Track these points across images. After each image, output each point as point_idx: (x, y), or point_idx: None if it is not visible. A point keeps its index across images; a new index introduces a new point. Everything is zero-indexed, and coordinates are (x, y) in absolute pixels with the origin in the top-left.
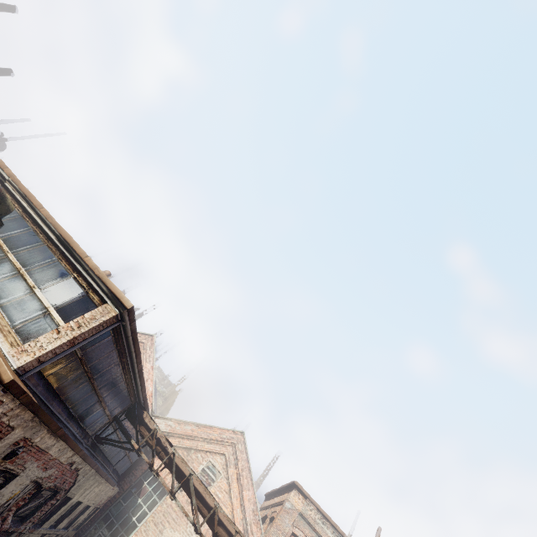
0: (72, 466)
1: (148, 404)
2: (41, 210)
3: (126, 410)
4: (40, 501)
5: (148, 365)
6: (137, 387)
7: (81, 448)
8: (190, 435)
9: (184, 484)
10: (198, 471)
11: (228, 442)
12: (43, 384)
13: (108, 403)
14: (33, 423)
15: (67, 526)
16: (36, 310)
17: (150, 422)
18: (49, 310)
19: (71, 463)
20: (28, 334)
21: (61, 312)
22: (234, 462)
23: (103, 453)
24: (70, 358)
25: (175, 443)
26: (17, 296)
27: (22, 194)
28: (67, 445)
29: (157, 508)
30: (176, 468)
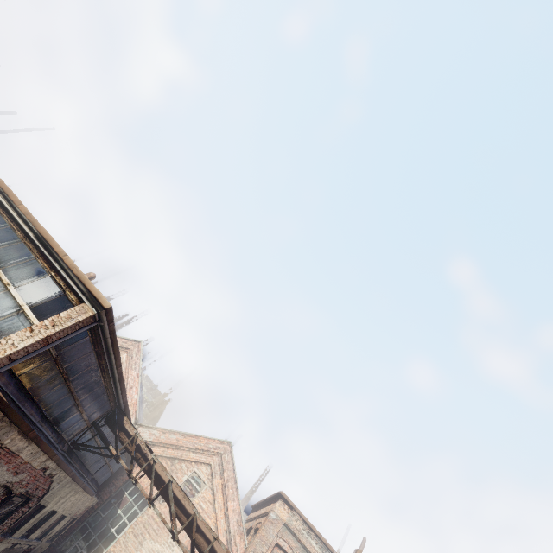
0: (46, 471)
1: (132, 412)
2: (19, 206)
3: (105, 416)
4: (11, 508)
5: (133, 372)
6: (117, 391)
7: (56, 452)
8: (174, 445)
9: (163, 491)
10: (182, 482)
11: (214, 452)
12: (14, 384)
13: (86, 407)
14: (3, 423)
15: (40, 537)
16: (9, 307)
17: (130, 428)
18: (23, 308)
19: (45, 468)
20: (0, 331)
21: (36, 310)
22: (220, 472)
23: (81, 460)
24: (43, 358)
25: (159, 452)
26: None
27: None
28: (40, 448)
29: (137, 519)
30: (156, 475)
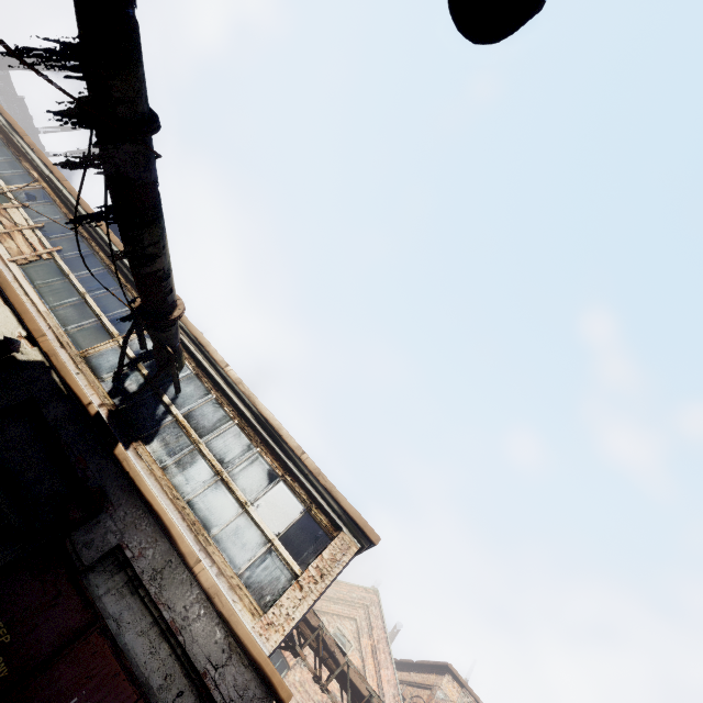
0: None
1: None
2: (226, 369)
3: None
4: None
5: None
6: None
7: None
8: None
9: None
10: None
11: (359, 603)
12: None
13: None
14: None
15: None
16: (259, 544)
17: (310, 615)
18: (275, 545)
19: None
20: (261, 588)
21: (289, 546)
22: (367, 630)
23: None
24: None
25: None
26: (230, 521)
27: (193, 339)
28: None
29: None
30: (349, 682)
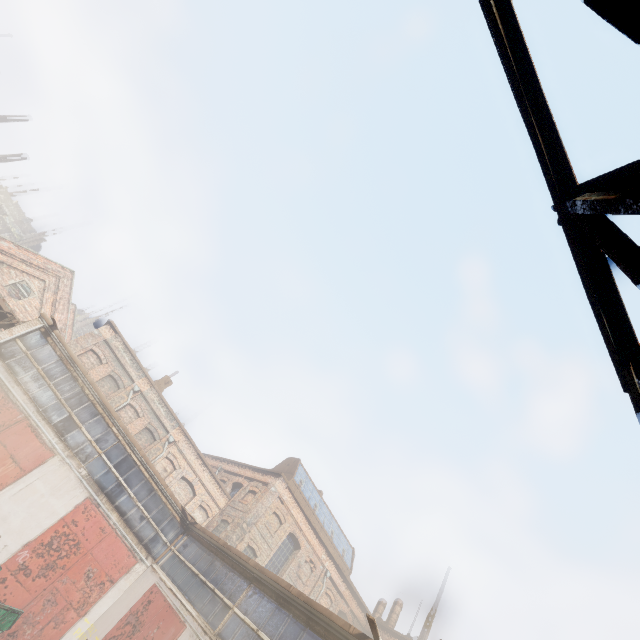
0: None
1: None
2: None
3: None
4: None
5: None
6: None
7: None
8: (5, 251)
9: None
10: (7, 284)
11: (53, 273)
12: None
13: None
14: None
15: None
16: None
17: None
18: None
19: None
20: None
21: None
22: (54, 291)
23: None
24: None
25: None
26: None
27: None
28: None
29: None
30: None
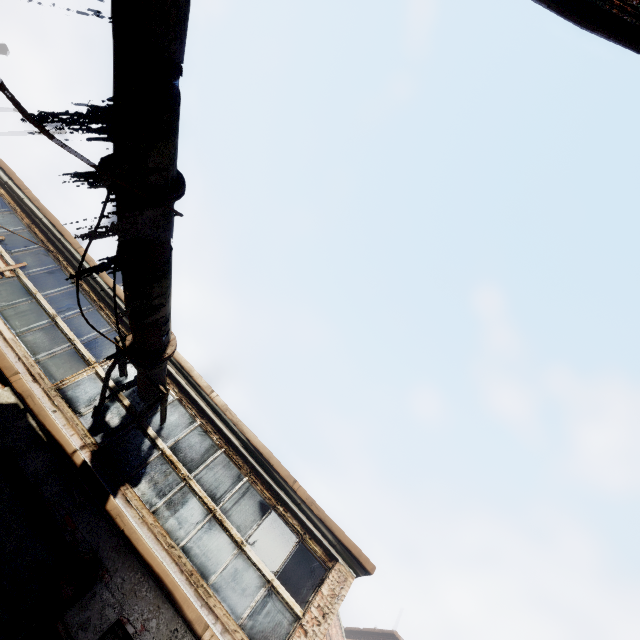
0: None
1: None
2: (212, 395)
3: None
4: None
5: None
6: None
7: None
8: None
9: None
10: None
11: None
12: None
13: None
14: None
15: None
16: (258, 587)
17: None
18: (274, 586)
19: None
20: (266, 638)
21: (288, 585)
22: None
23: None
24: None
25: None
26: (227, 565)
27: (175, 363)
28: None
29: None
30: None
